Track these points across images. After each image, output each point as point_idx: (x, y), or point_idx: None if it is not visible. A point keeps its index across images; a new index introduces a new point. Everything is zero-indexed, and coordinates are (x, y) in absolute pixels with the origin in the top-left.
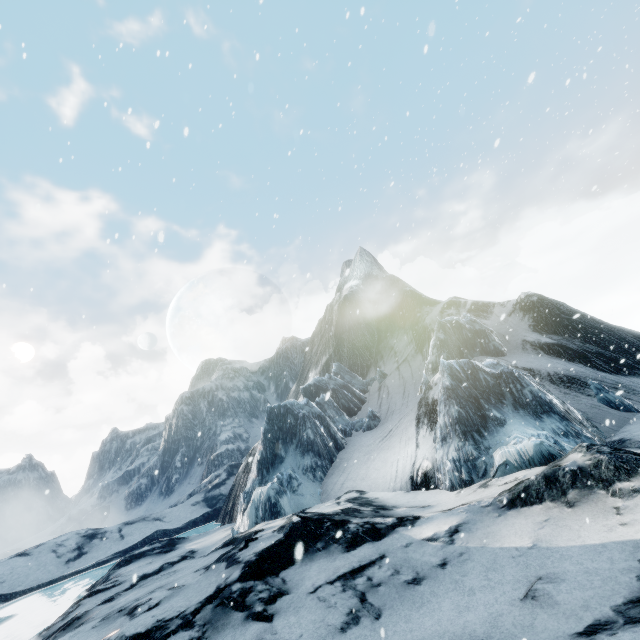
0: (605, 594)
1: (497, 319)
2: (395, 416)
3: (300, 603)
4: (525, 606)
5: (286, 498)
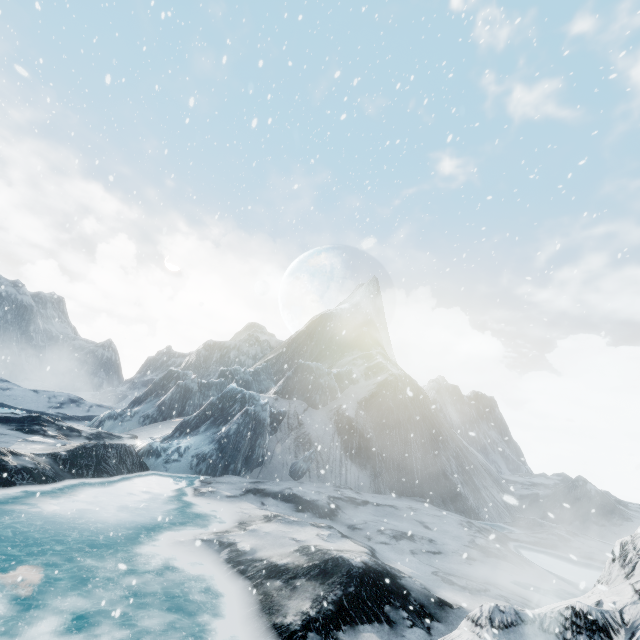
0: None
1: (368, 383)
2: None
3: None
4: None
5: (112, 422)
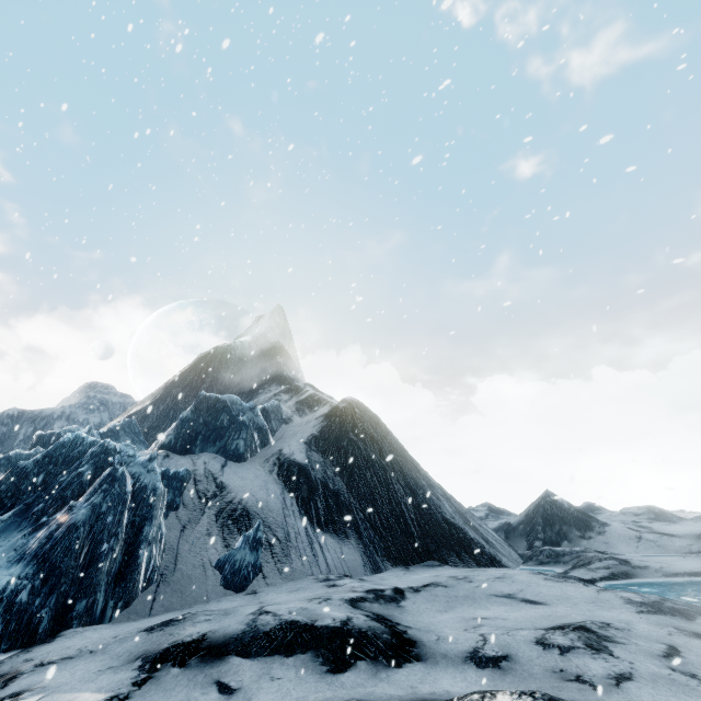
0: None
1: (307, 419)
2: None
3: None
4: None
5: None
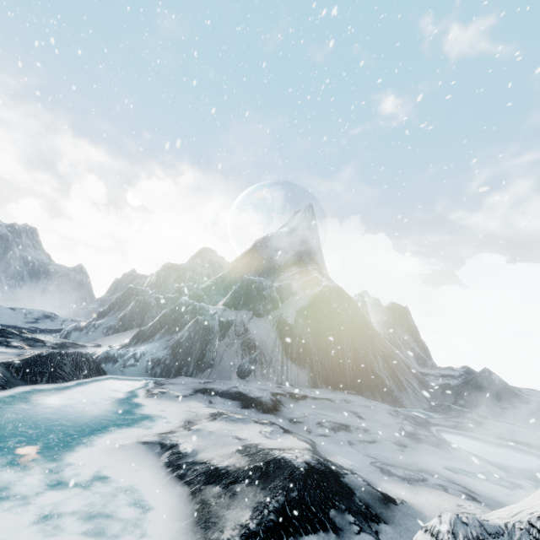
0: None
1: (305, 294)
2: None
3: None
4: None
5: (78, 333)
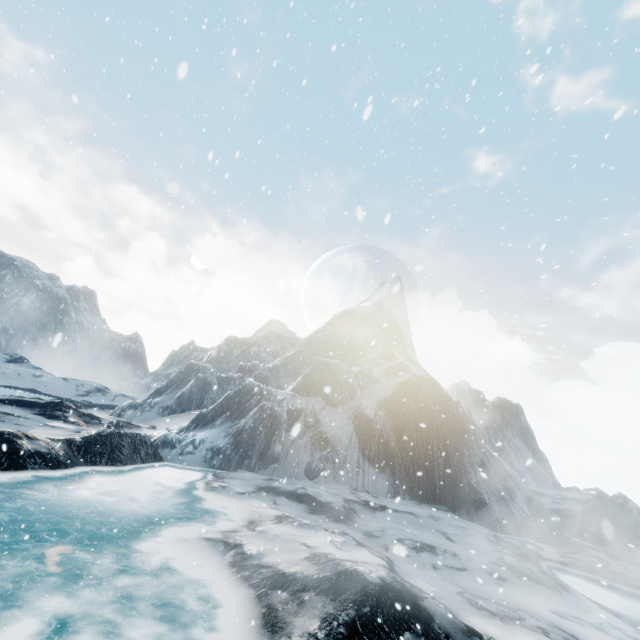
0: None
1: (389, 383)
2: None
3: None
4: None
5: (132, 412)
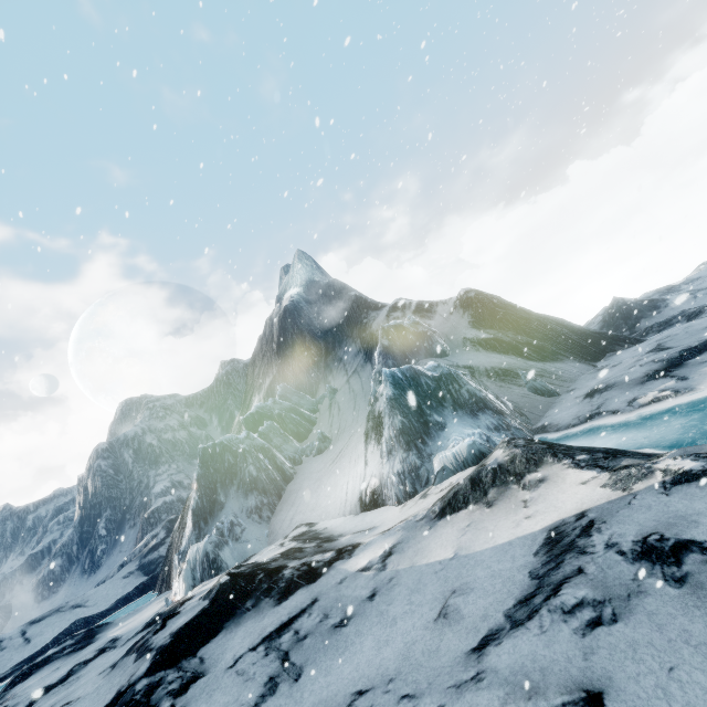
0: (502, 598)
1: (440, 318)
2: (346, 434)
3: (215, 684)
4: (437, 627)
5: (228, 549)
